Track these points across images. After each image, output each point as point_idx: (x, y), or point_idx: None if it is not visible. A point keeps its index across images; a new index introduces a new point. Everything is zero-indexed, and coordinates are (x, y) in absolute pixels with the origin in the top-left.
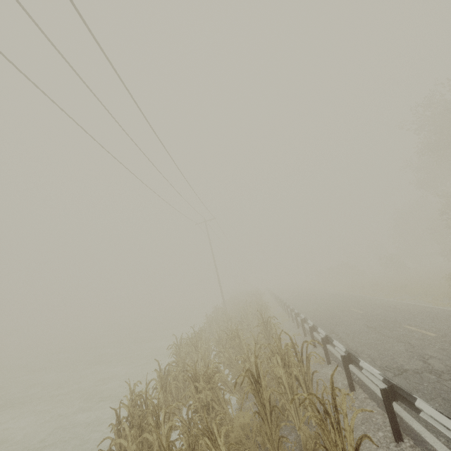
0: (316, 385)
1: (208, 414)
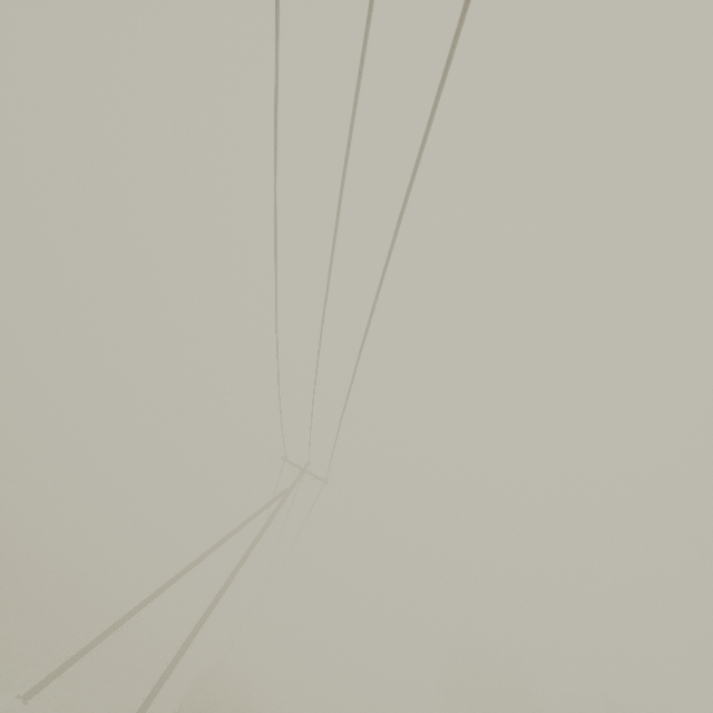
0: None
1: None
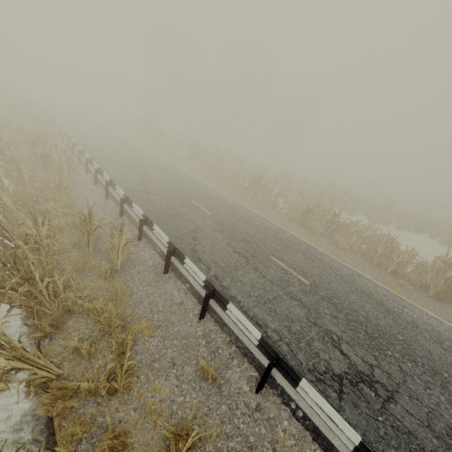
0: None
1: None
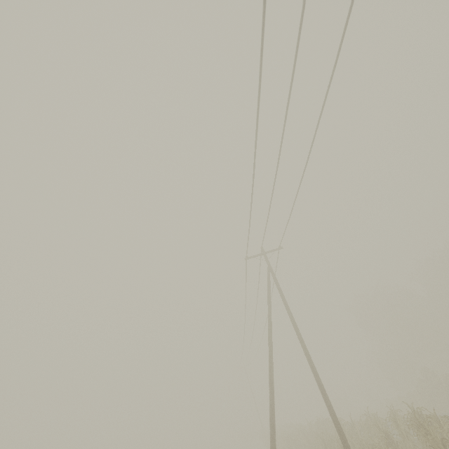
0: None
1: None
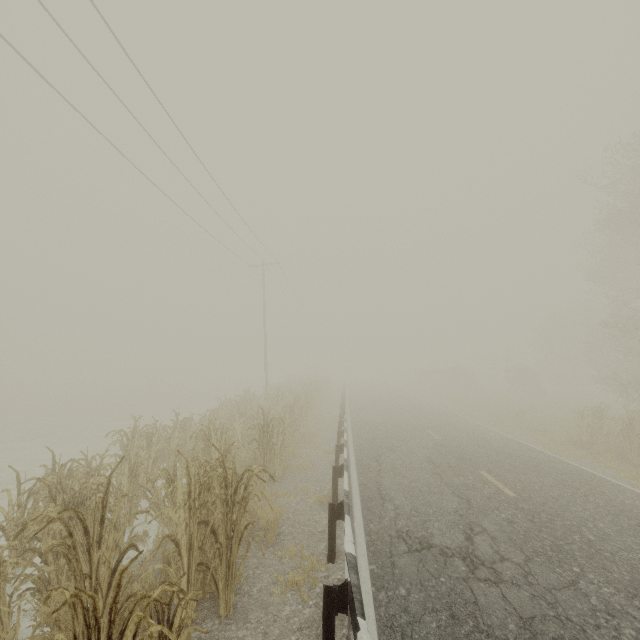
0: (287, 539)
1: (58, 559)
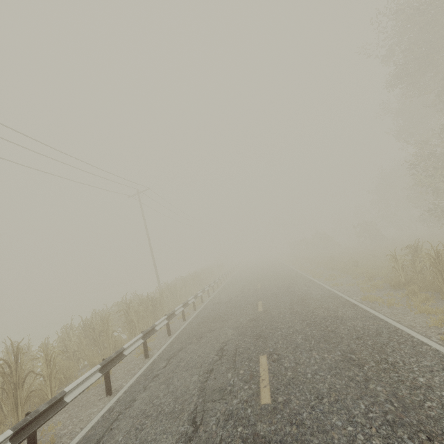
0: None
1: None
